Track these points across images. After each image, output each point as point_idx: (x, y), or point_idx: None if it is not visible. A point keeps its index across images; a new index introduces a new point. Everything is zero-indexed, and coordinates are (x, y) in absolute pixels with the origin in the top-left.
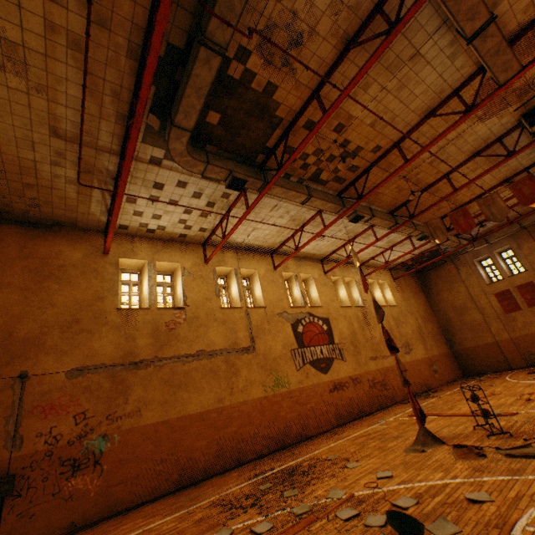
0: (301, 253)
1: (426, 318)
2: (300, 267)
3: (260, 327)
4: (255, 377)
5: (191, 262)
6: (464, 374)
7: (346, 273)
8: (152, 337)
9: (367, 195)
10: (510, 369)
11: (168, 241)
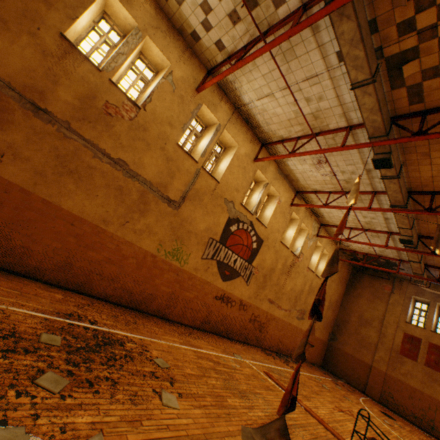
0: (287, 169)
1: (332, 305)
2: (276, 180)
3: (200, 194)
4: (158, 231)
5: (182, 75)
6: (322, 365)
7: (306, 221)
8: (80, 100)
9: (434, 134)
10: (363, 391)
11: (176, 30)
